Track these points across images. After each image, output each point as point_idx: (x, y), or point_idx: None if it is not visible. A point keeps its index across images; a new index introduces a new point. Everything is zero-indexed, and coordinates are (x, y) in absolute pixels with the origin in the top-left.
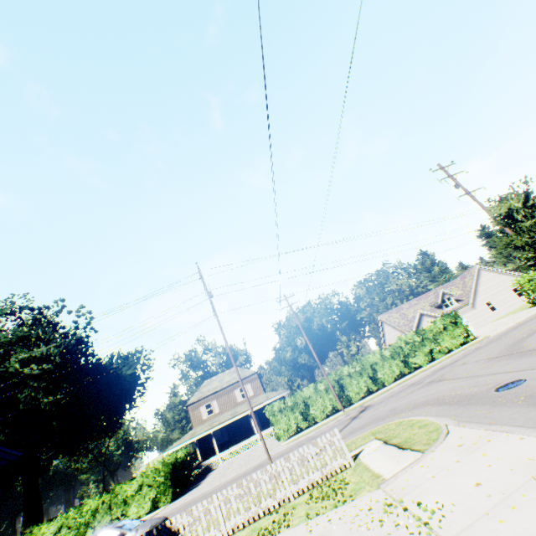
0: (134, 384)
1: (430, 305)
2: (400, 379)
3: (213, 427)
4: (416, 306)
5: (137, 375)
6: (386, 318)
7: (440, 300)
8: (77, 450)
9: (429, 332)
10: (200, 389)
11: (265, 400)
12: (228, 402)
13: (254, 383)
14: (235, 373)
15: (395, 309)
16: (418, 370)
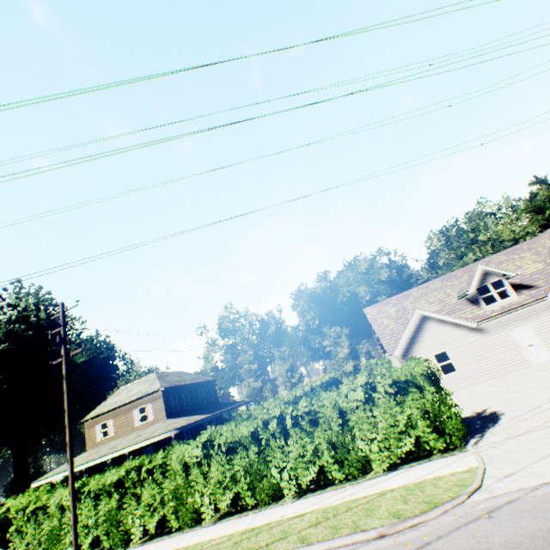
0: (93, 372)
1: (457, 294)
2: (224, 523)
3: (82, 464)
4: (435, 293)
5: (95, 362)
6: (372, 315)
7: (472, 288)
8: (54, 430)
9: (334, 406)
10: (109, 399)
11: (142, 440)
12: (125, 424)
13: (156, 403)
14: (145, 385)
15: (397, 297)
16: (267, 512)
